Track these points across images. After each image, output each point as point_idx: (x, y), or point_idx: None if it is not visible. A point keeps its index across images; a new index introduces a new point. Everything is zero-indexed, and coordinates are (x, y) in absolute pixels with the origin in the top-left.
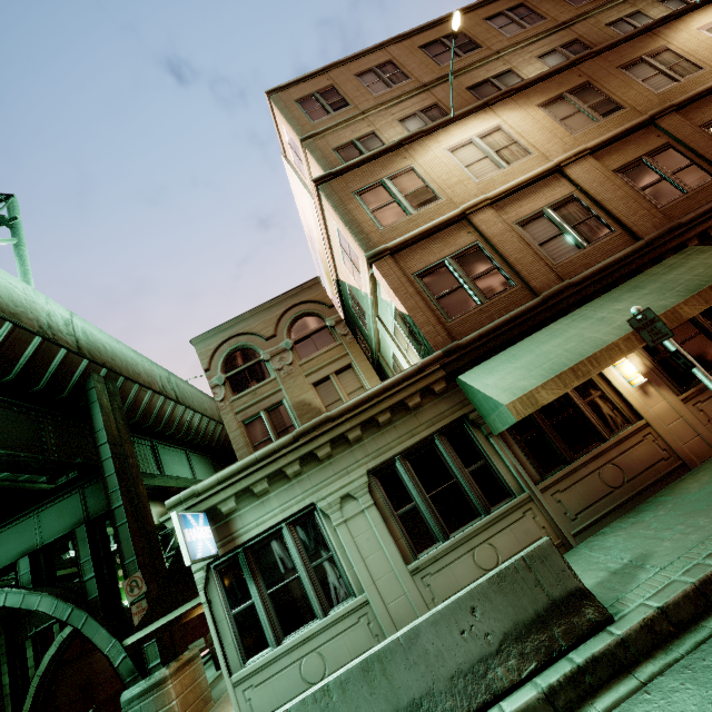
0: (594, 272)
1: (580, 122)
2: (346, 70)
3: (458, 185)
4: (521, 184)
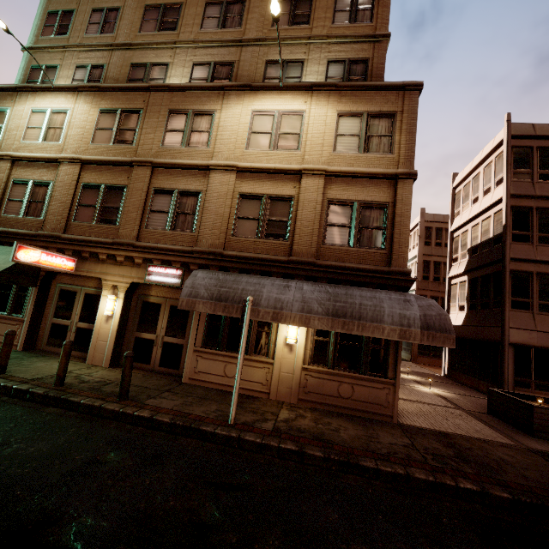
0: (2, 231)
1: (103, 138)
2: (92, 1)
3: (14, 137)
4: (32, 158)
